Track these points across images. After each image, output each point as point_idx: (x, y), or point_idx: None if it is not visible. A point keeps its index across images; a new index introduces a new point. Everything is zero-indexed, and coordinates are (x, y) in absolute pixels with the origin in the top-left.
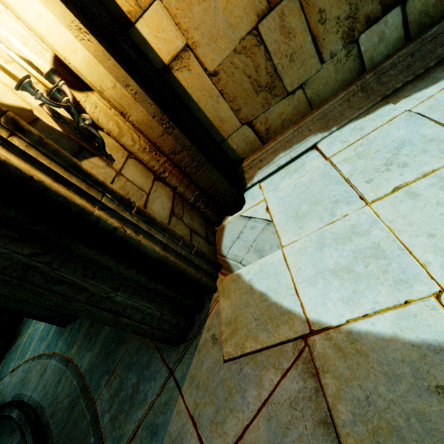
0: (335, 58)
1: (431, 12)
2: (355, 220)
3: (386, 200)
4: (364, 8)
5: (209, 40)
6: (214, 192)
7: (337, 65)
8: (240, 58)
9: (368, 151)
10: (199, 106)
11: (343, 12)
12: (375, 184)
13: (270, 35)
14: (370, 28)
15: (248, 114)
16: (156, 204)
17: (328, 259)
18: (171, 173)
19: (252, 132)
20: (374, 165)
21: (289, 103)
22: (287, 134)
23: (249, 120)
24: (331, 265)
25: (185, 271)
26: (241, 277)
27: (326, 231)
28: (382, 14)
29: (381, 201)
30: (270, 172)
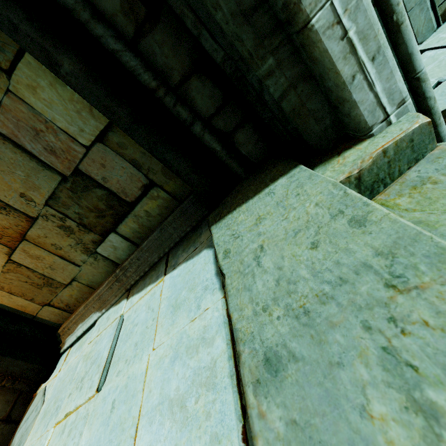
0: (88, 262)
1: (142, 231)
2: (41, 443)
3: (59, 426)
4: (86, 238)
5: None
6: (12, 373)
7: (93, 265)
8: (10, 274)
9: (91, 353)
10: None
11: (71, 242)
12: (67, 402)
13: (25, 260)
14: (101, 245)
15: (43, 300)
16: None
17: None
18: None
19: (55, 308)
20: (81, 375)
21: (72, 289)
22: (80, 310)
23: (46, 302)
24: None
25: None
26: None
27: None
28: (103, 238)
29: (58, 426)
30: (73, 341)
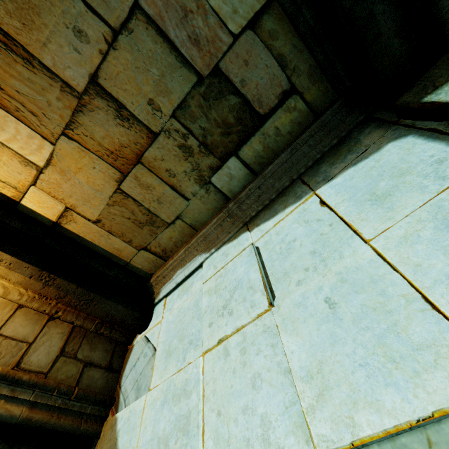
0: (198, 195)
1: (265, 155)
2: (190, 373)
3: (212, 353)
4: (204, 162)
5: (84, 201)
6: (113, 319)
7: (202, 199)
8: (115, 208)
9: (221, 285)
10: (94, 243)
11: (187, 167)
12: (212, 331)
13: (133, 191)
14: (217, 172)
15: (140, 243)
16: (39, 351)
17: (162, 422)
18: (66, 310)
19: (151, 254)
20: (218, 305)
21: (174, 230)
22: (180, 254)
23: (143, 246)
24: (161, 430)
25: (55, 426)
26: (116, 423)
27: (173, 381)
28: (222, 163)
29: (210, 353)
30: (171, 288)
